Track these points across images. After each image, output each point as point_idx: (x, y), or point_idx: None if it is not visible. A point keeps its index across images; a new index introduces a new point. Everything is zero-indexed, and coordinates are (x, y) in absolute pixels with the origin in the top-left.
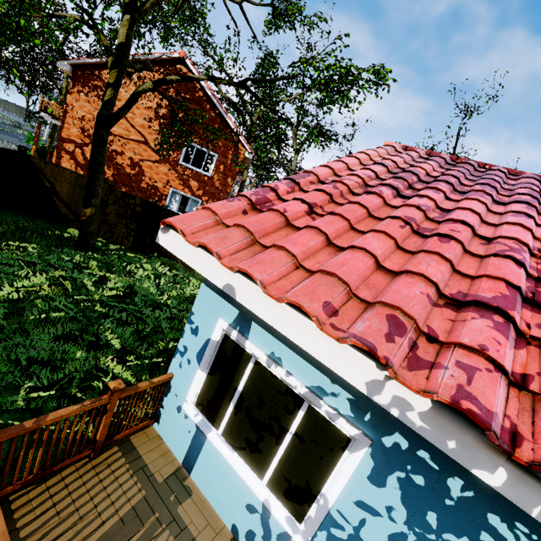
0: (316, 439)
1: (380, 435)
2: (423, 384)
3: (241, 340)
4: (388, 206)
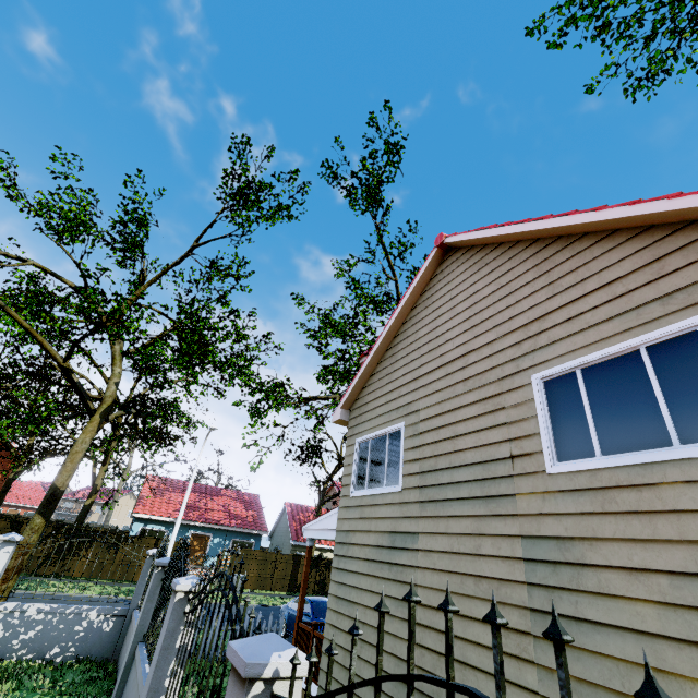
0: (161, 535)
1: (169, 529)
2: (174, 517)
3: (146, 528)
4: (161, 499)
